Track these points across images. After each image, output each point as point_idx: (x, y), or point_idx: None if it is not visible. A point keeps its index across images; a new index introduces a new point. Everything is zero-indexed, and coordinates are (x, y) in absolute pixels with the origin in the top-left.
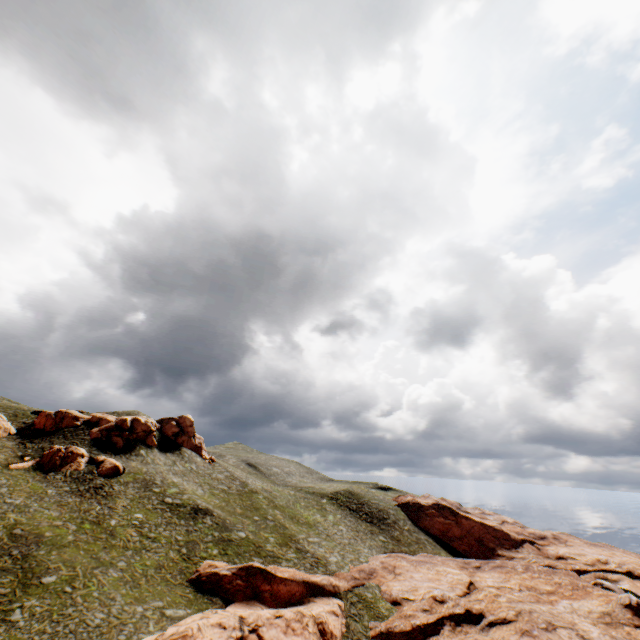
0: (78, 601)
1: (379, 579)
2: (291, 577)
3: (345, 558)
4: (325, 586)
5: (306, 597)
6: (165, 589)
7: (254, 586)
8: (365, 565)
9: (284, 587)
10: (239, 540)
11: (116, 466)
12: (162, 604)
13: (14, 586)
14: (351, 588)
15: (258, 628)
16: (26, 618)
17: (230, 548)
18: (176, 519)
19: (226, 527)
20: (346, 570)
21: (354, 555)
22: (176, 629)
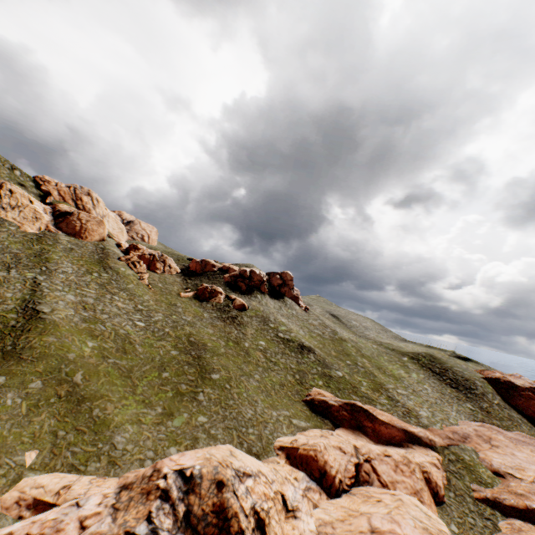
0: (234, 397)
1: (474, 445)
2: (390, 422)
3: (435, 416)
4: (421, 438)
5: (404, 442)
6: (288, 403)
7: (357, 420)
8: (457, 428)
9: (384, 429)
10: (337, 378)
11: (243, 304)
12: (288, 414)
13: (196, 376)
14: (446, 446)
15: (370, 460)
16: (206, 400)
17: (331, 383)
18: (288, 351)
19: (326, 365)
20: (438, 427)
21: (442, 415)
22: (306, 441)
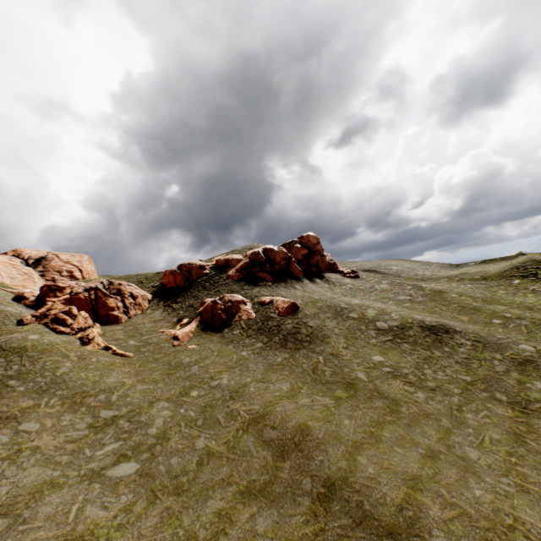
0: None
1: None
2: None
3: None
4: None
5: None
6: None
7: None
8: None
9: None
10: (539, 358)
11: (293, 304)
12: None
13: None
14: None
15: None
16: None
17: None
18: (423, 350)
19: (495, 343)
20: None
21: None
22: None
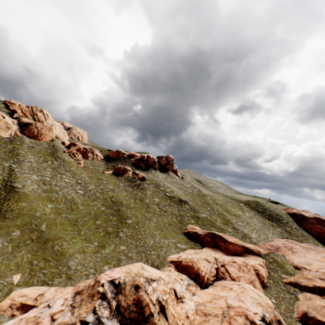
0: (142, 233)
1: (282, 252)
2: (235, 242)
3: (260, 237)
4: (253, 250)
5: (243, 253)
6: (174, 234)
7: (215, 242)
8: (273, 243)
9: (231, 246)
10: (202, 218)
11: (144, 177)
12: (174, 241)
13: (117, 222)
14: (267, 254)
15: (224, 265)
16: (125, 236)
17: (199, 221)
18: (172, 203)
19: (195, 211)
20: (262, 243)
21: (264, 236)
22: (186, 256)
